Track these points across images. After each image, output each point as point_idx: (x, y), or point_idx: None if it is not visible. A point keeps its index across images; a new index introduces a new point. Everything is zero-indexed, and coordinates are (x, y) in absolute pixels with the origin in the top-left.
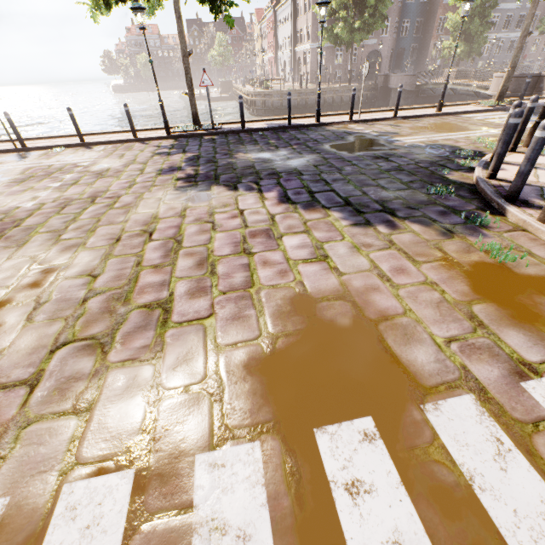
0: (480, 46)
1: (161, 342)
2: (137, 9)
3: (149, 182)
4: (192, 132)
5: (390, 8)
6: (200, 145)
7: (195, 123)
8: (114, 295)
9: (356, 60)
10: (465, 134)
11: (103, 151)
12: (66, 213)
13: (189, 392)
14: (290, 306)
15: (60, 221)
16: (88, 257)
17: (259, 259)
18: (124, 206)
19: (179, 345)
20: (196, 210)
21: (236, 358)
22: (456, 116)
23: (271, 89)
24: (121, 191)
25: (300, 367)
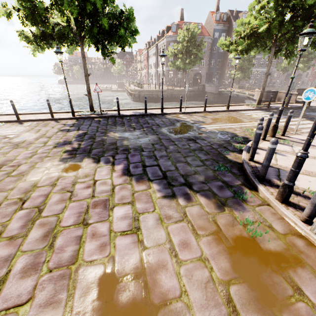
0: (249, 74)
1: None
2: (58, 52)
3: (45, 153)
4: (88, 115)
5: (204, 54)
6: (90, 124)
7: (91, 110)
8: None
9: (188, 77)
10: (240, 124)
11: (29, 126)
12: None
13: None
14: (96, 288)
15: None
16: None
17: (90, 230)
18: (18, 174)
19: None
20: (65, 180)
21: None
22: (237, 112)
23: (143, 88)
24: (23, 160)
25: None
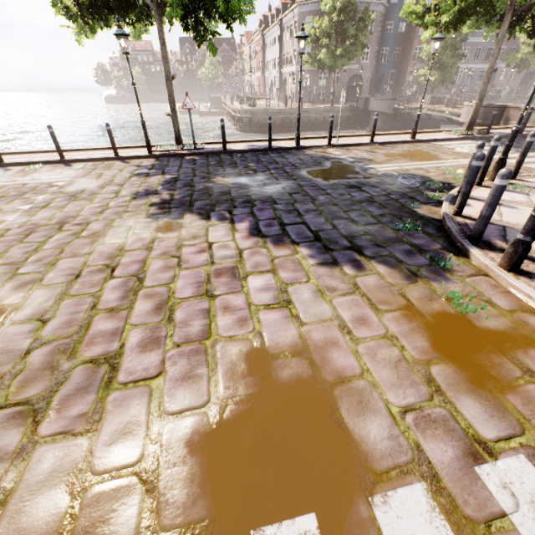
0: (453, 75)
1: (100, 409)
2: (121, 36)
3: (122, 207)
4: (174, 151)
5: (370, 38)
6: (180, 166)
7: (177, 143)
8: (61, 345)
9: (338, 83)
10: (436, 163)
11: (82, 169)
12: (30, 241)
13: (120, 479)
14: (245, 364)
15: (20, 251)
16: (42, 297)
17: (220, 303)
18: (92, 235)
19: (119, 413)
20: (164, 242)
21: (178, 432)
22: (429, 143)
23: (257, 107)
24: (91, 216)
25: (245, 444)
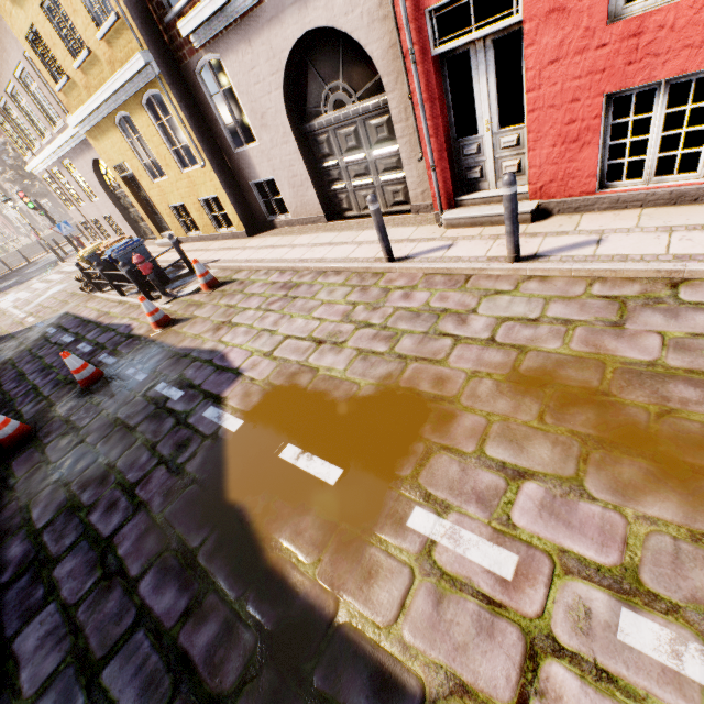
0: None
1: None
2: None
3: None
4: None
5: None
6: None
7: None
8: None
9: None
10: None
11: None
12: None
13: None
14: None
15: None
16: None
17: None
18: None
19: None
20: None
21: None
22: None
23: (11, 251)
24: None
25: None
